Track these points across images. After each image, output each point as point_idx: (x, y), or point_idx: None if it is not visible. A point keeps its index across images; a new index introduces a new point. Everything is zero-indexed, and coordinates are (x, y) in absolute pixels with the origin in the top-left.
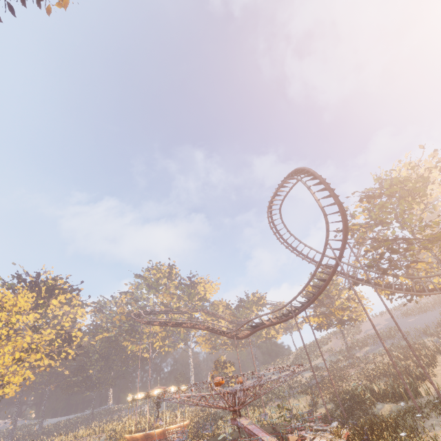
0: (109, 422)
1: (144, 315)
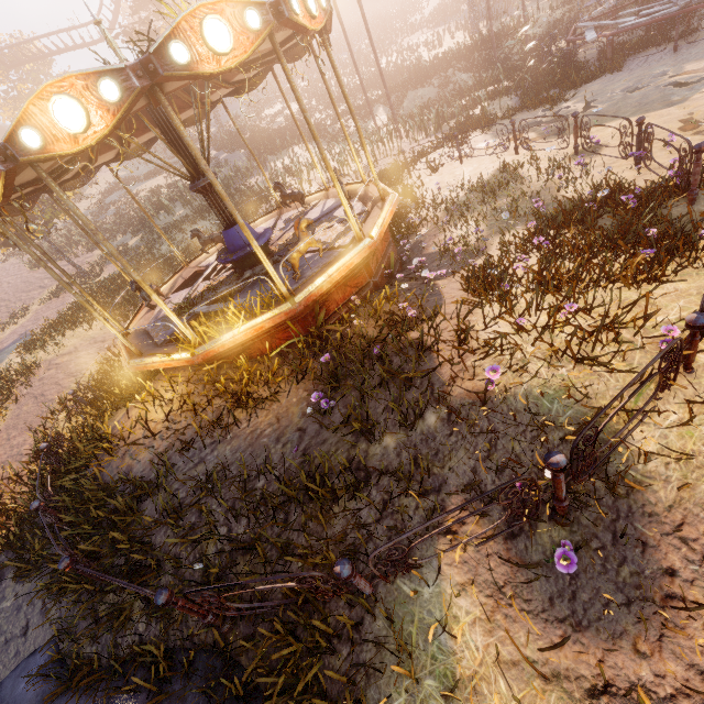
0: None
1: None
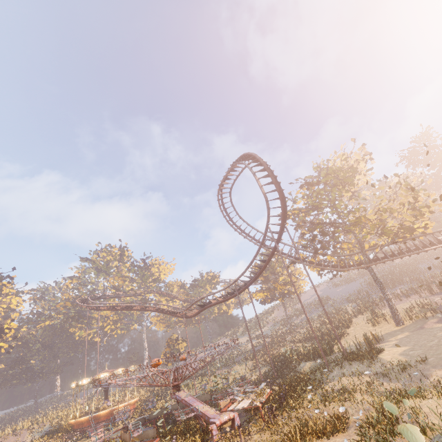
0: (56, 409)
1: (91, 301)
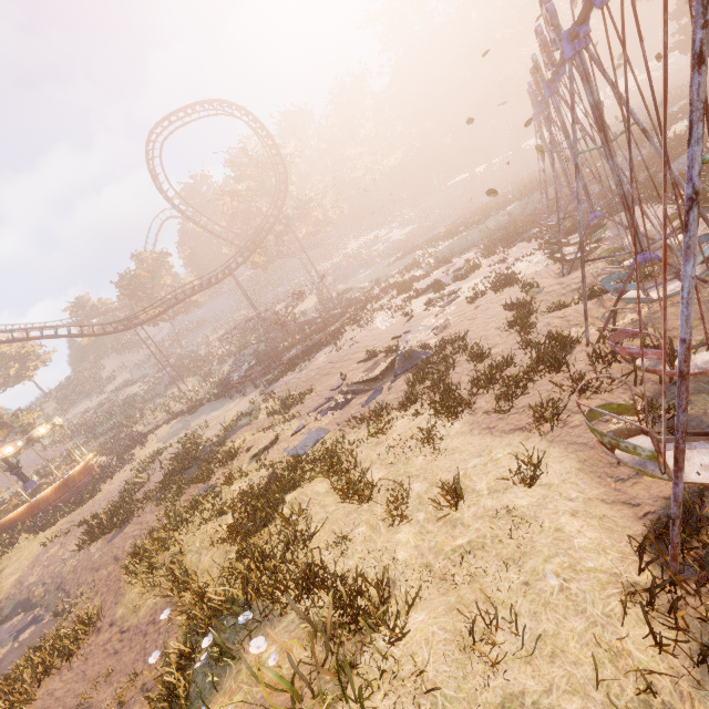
0: None
1: None
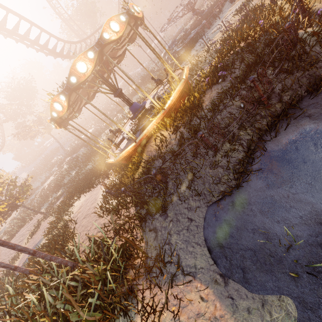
0: None
1: None
